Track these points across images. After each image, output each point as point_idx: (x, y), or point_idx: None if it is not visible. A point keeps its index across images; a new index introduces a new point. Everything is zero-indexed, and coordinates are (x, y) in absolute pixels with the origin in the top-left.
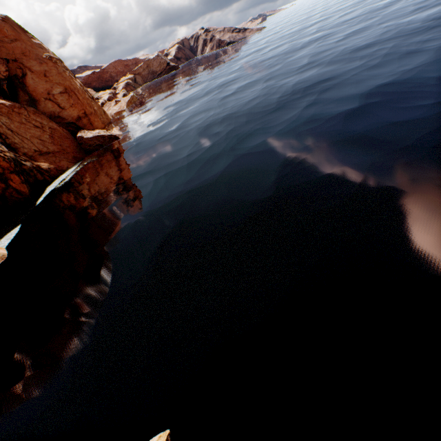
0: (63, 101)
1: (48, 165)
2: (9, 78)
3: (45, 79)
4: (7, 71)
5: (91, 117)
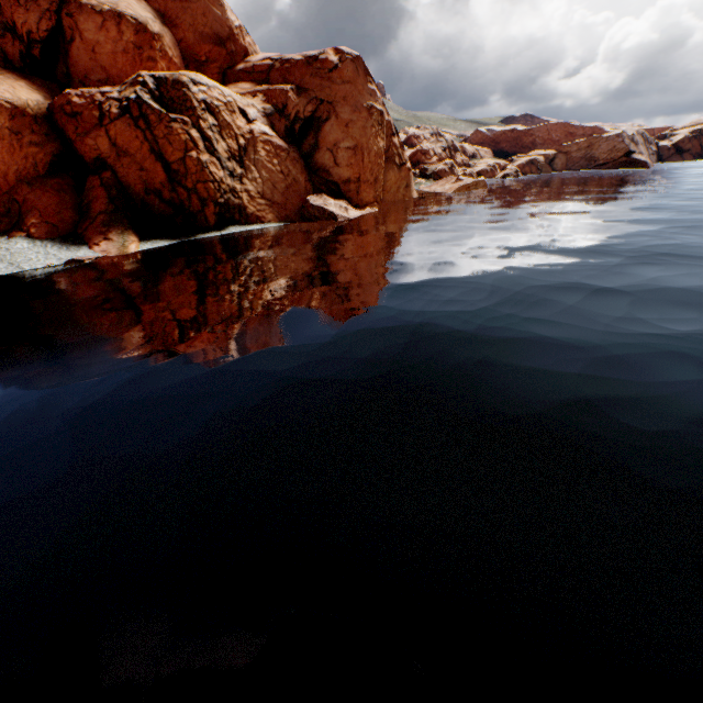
0: (343, 158)
1: (254, 211)
2: (312, 119)
3: (343, 129)
4: (312, 112)
5: (364, 185)
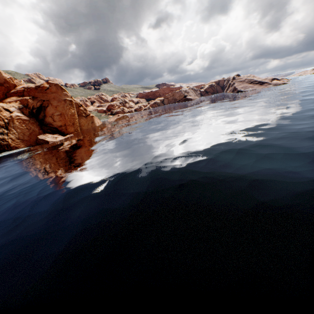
0: (57, 118)
1: (15, 145)
2: (41, 107)
3: (55, 108)
4: (40, 105)
5: (68, 126)
